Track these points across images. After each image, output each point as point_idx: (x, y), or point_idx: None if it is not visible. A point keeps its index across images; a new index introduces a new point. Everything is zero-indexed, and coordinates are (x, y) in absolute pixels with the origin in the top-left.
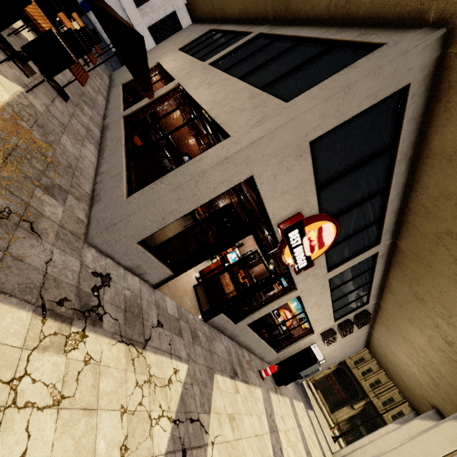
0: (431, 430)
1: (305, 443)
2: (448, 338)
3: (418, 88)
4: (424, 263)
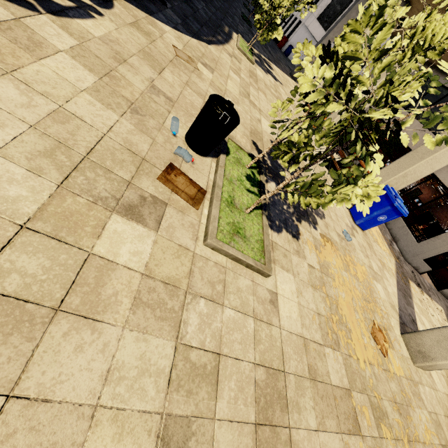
0: None
1: None
2: None
3: None
4: None
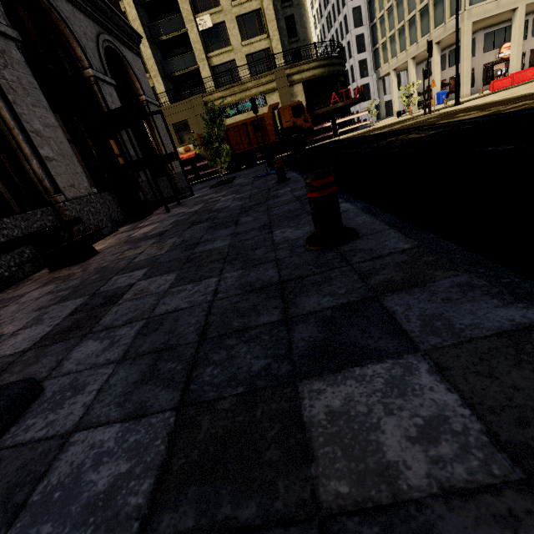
0: None
1: None
2: None
3: (485, 31)
4: None
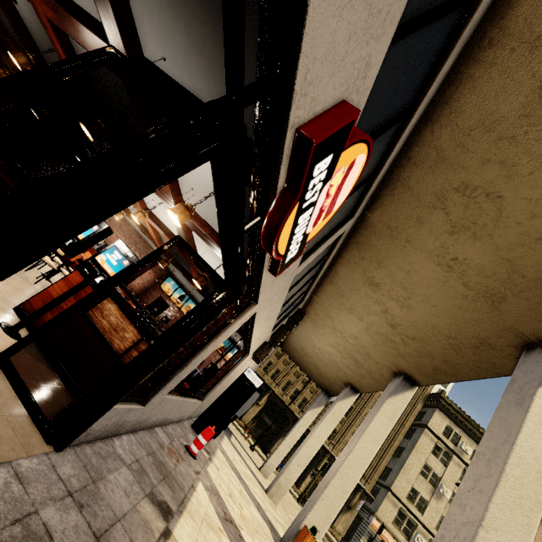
0: (376, 416)
1: (252, 497)
2: (395, 320)
3: None
4: (400, 238)
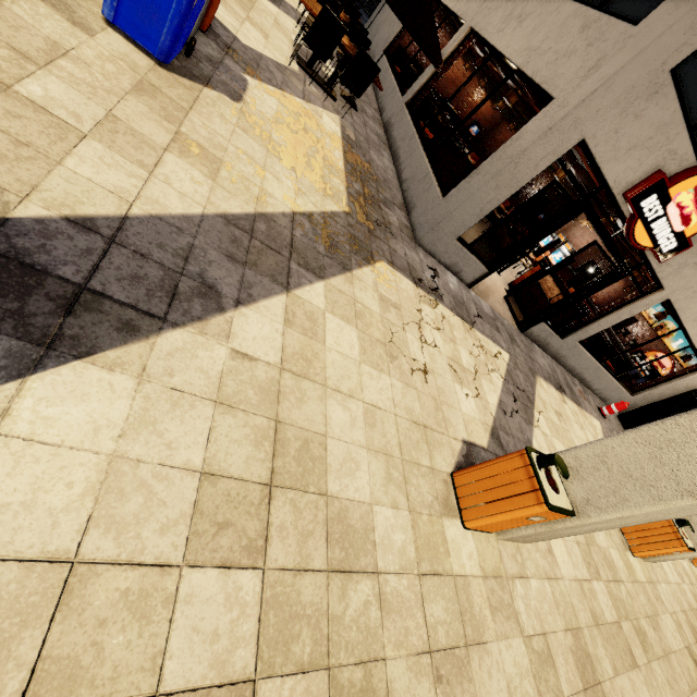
0: None
1: None
2: None
3: None
4: None
